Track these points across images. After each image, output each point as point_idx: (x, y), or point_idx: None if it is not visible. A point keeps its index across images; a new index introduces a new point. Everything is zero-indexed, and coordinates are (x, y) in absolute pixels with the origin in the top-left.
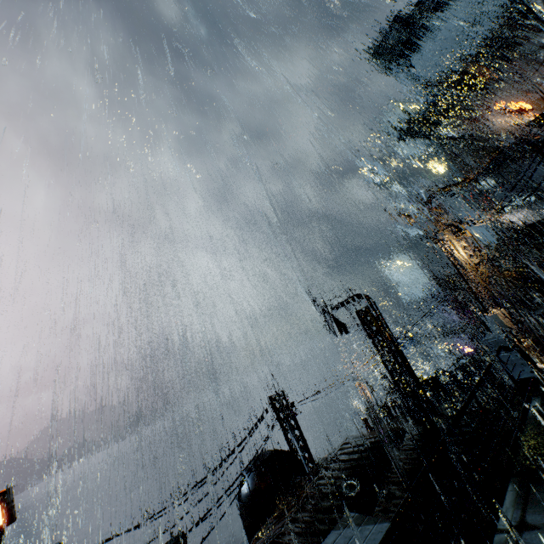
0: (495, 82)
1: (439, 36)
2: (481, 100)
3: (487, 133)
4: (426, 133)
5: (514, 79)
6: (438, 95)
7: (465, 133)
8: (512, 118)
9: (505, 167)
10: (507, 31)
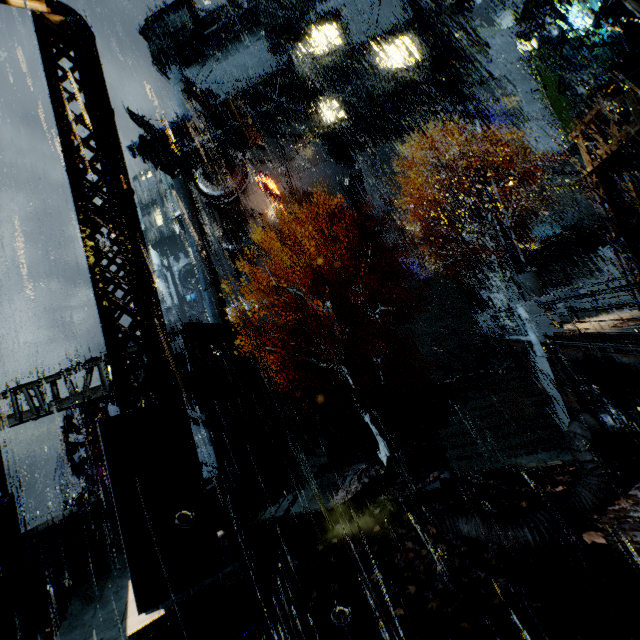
0: (259, 147)
1: (225, 63)
2: (240, 159)
3: (236, 205)
4: (172, 167)
5: (275, 155)
6: (192, 114)
7: (214, 191)
8: (263, 199)
9: (242, 255)
10: (281, 97)
